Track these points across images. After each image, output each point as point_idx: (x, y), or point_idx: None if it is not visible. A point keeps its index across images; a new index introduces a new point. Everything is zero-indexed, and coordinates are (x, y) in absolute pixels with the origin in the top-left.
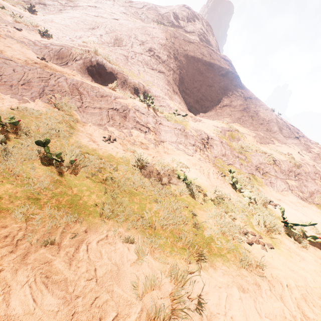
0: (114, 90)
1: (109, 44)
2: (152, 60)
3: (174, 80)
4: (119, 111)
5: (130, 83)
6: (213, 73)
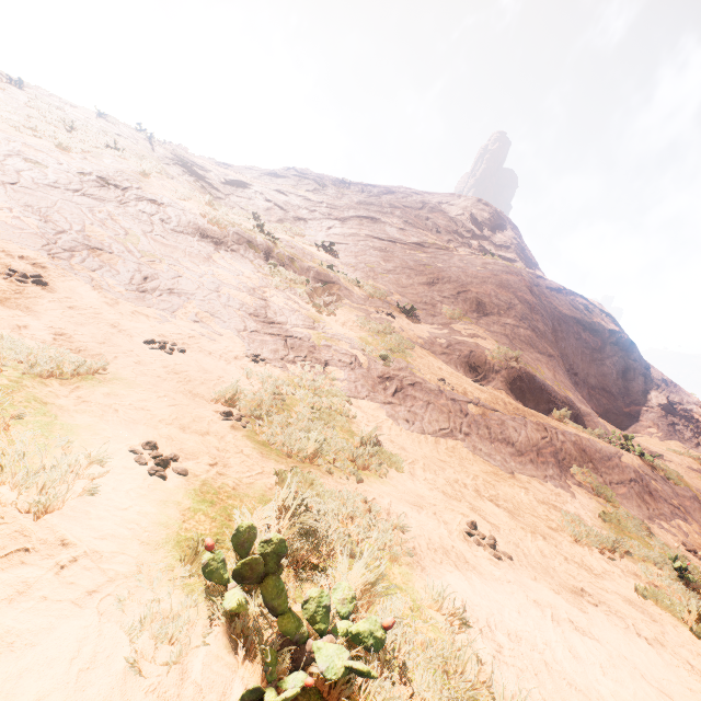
0: (563, 422)
1: (472, 313)
2: (533, 336)
3: (564, 365)
4: (640, 483)
5: (560, 398)
6: (600, 342)
